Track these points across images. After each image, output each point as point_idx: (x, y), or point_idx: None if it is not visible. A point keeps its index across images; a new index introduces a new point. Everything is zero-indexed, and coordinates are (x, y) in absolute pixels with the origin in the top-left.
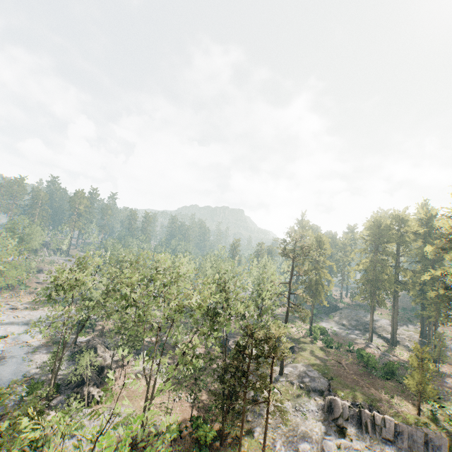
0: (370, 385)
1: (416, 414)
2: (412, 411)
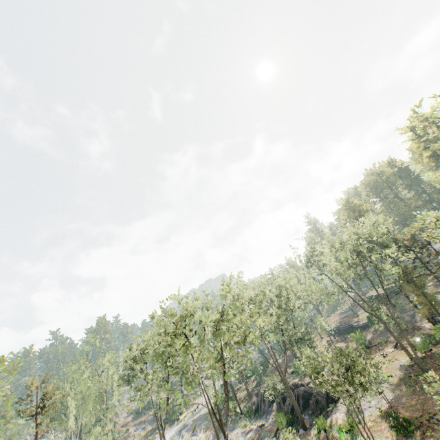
0: None
1: None
2: None
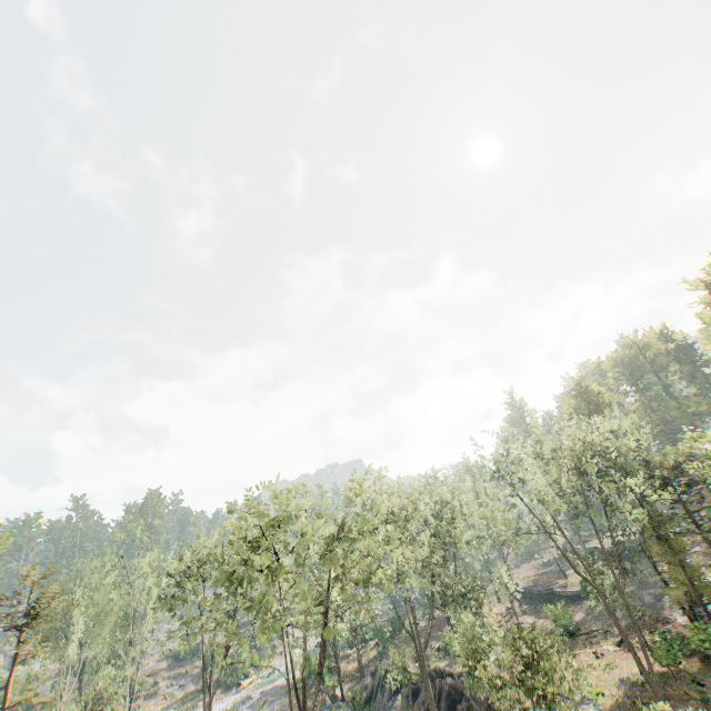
0: None
1: None
2: None
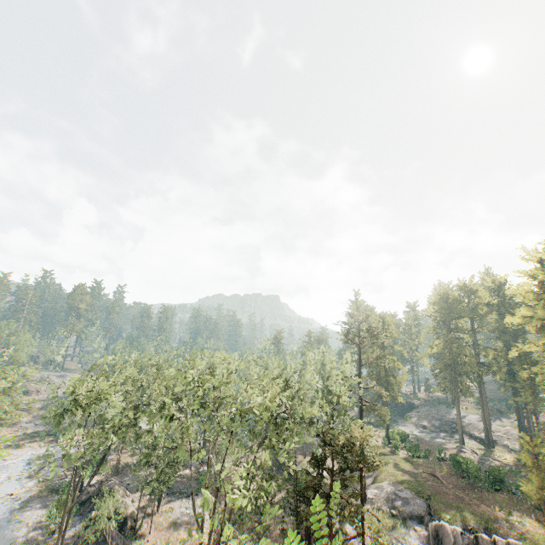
0: (478, 500)
1: (544, 532)
2: (538, 529)
